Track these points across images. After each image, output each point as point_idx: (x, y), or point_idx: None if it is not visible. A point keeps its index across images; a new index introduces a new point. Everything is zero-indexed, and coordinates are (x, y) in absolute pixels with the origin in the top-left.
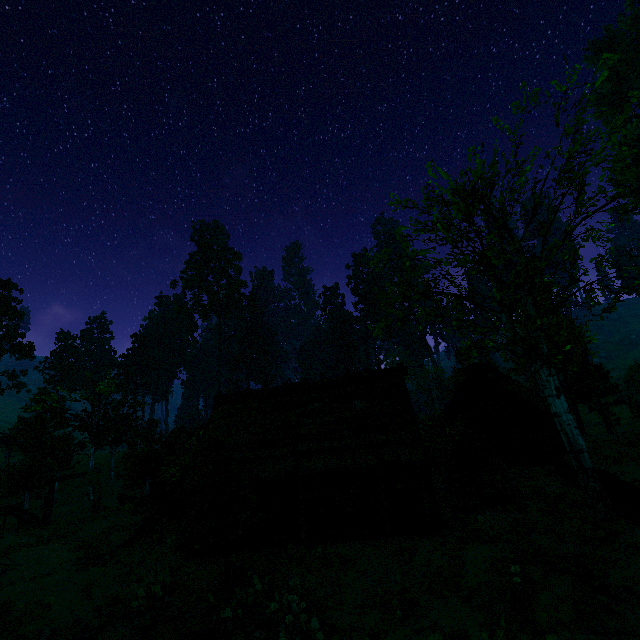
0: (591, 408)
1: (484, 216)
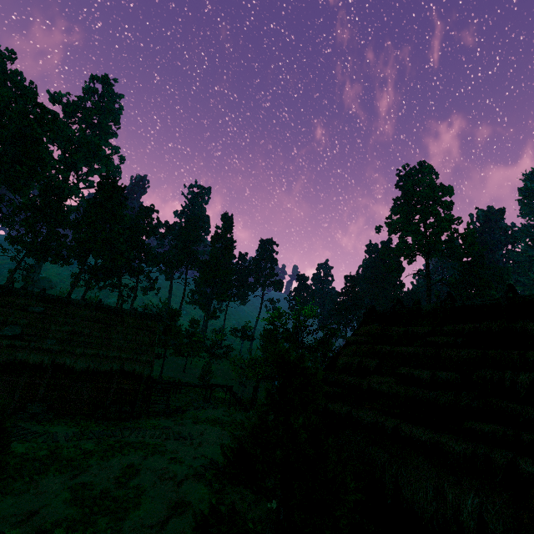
0: None
1: None
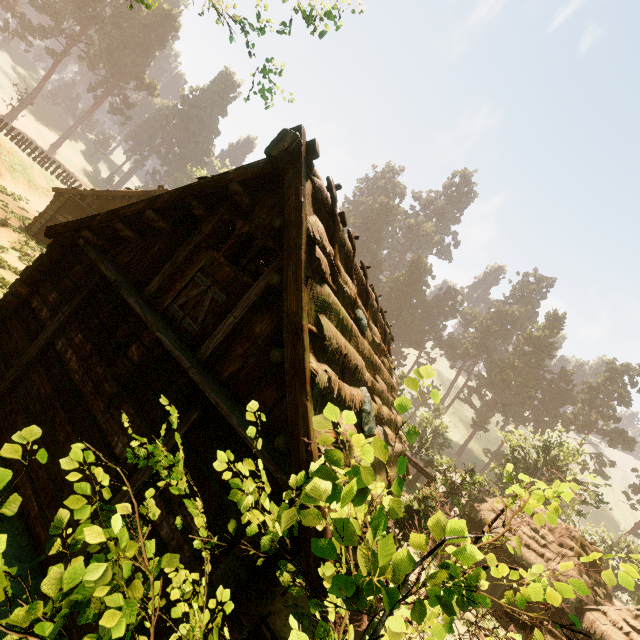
0: None
1: None
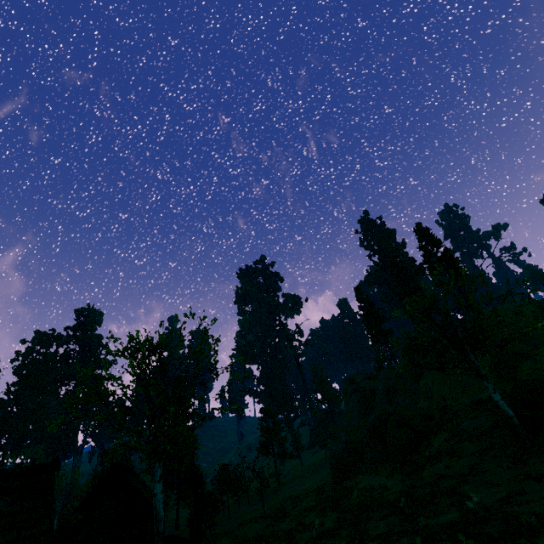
0: (186, 503)
1: (157, 360)
